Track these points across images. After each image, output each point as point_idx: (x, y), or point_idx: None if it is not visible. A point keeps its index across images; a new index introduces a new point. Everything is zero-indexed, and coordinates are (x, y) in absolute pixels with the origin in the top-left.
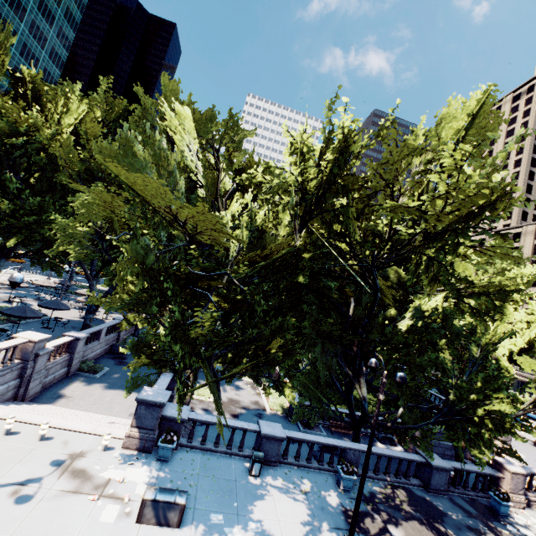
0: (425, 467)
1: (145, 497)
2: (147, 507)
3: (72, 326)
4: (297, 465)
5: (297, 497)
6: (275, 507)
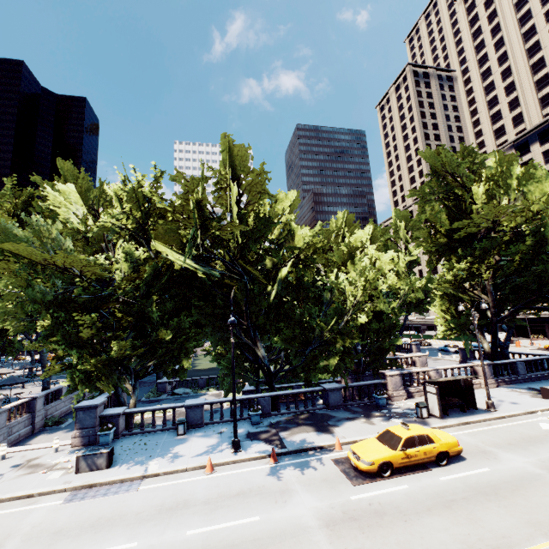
0: (325, 393)
1: (78, 455)
2: (81, 461)
3: None
4: (222, 422)
5: (212, 436)
6: (190, 445)
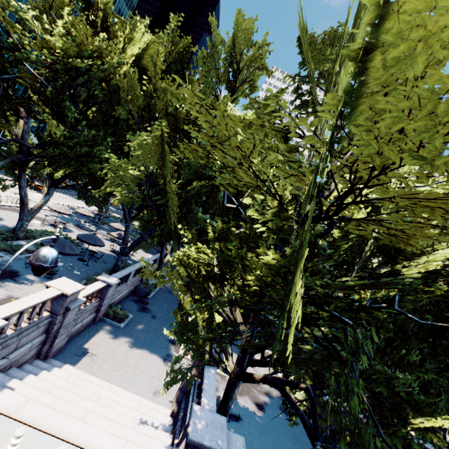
0: None
1: None
2: None
3: (103, 260)
4: None
5: None
6: None
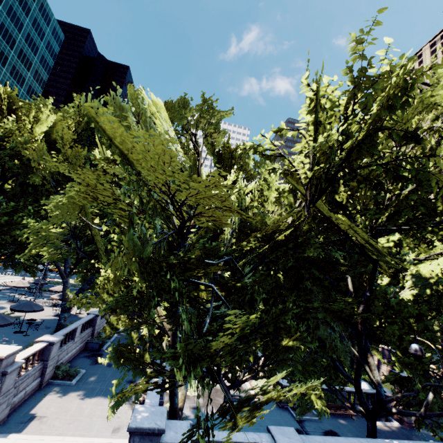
0: None
1: None
2: None
3: (46, 326)
4: None
5: None
6: None
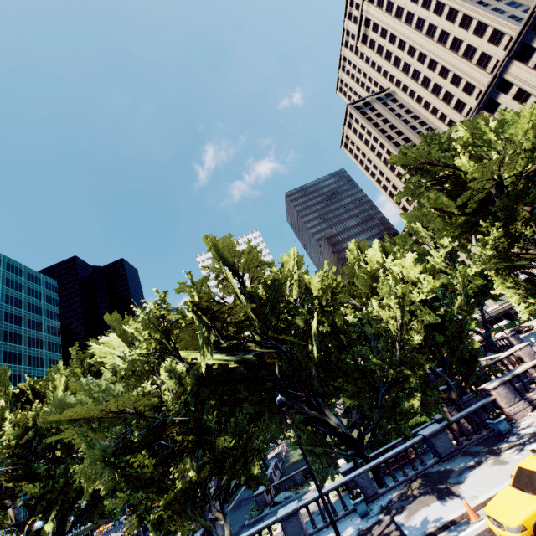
0: (428, 442)
1: None
2: None
3: None
4: (327, 525)
5: None
6: None
